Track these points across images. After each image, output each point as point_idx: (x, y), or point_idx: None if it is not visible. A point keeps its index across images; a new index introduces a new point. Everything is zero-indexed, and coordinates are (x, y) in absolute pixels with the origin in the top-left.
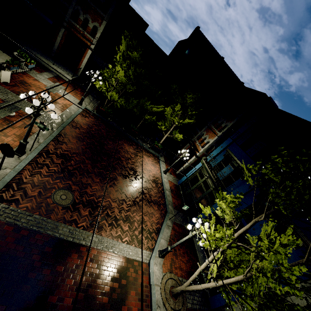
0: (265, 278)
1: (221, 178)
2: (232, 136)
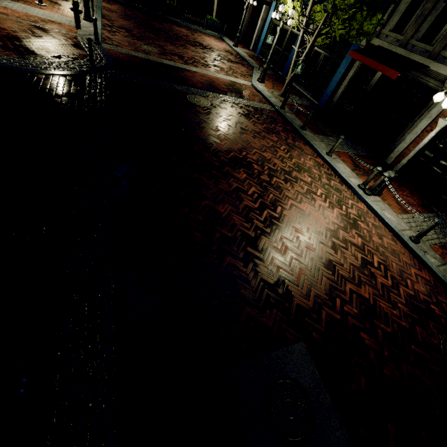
0: (352, 10)
1: None
2: None
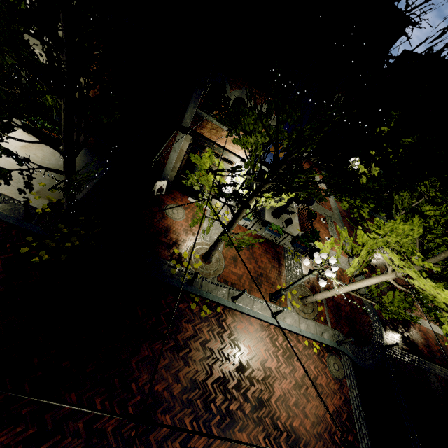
0: None
1: None
2: None
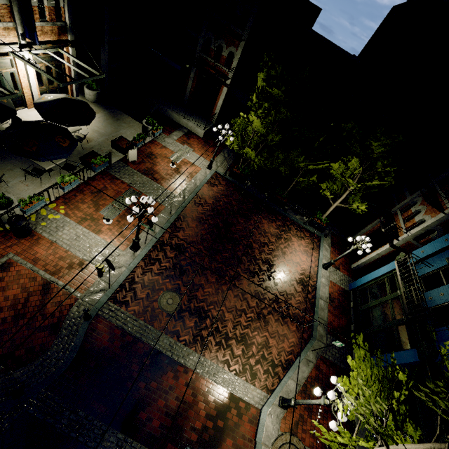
0: None
1: (430, 304)
2: None
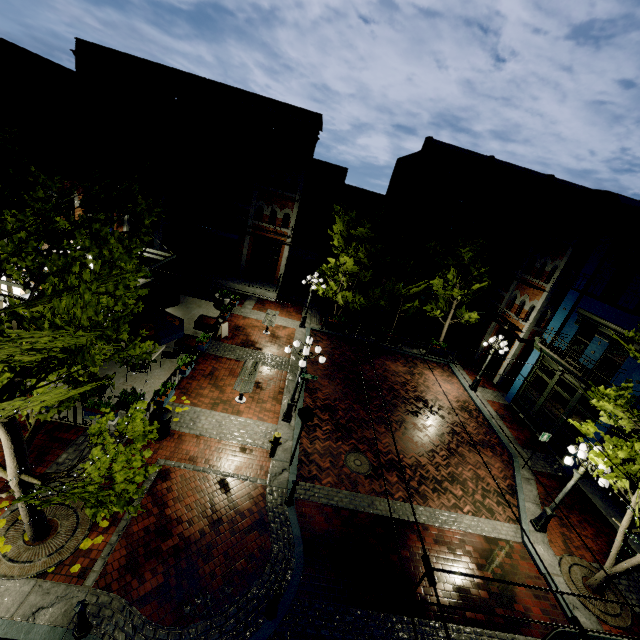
0: None
1: (590, 365)
2: (576, 284)
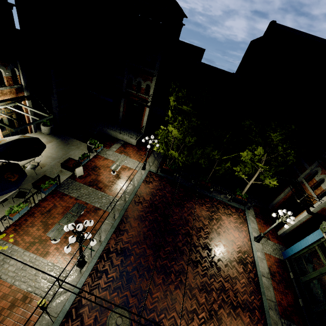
0: None
1: None
2: None
